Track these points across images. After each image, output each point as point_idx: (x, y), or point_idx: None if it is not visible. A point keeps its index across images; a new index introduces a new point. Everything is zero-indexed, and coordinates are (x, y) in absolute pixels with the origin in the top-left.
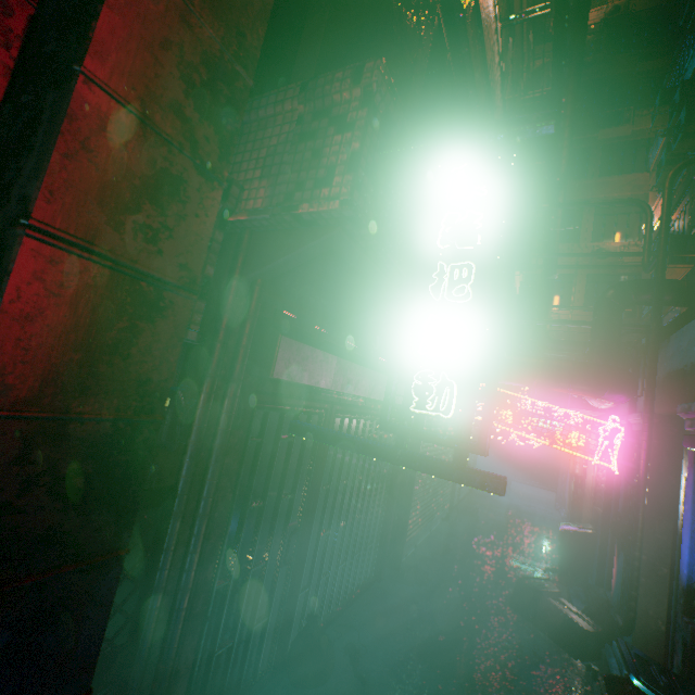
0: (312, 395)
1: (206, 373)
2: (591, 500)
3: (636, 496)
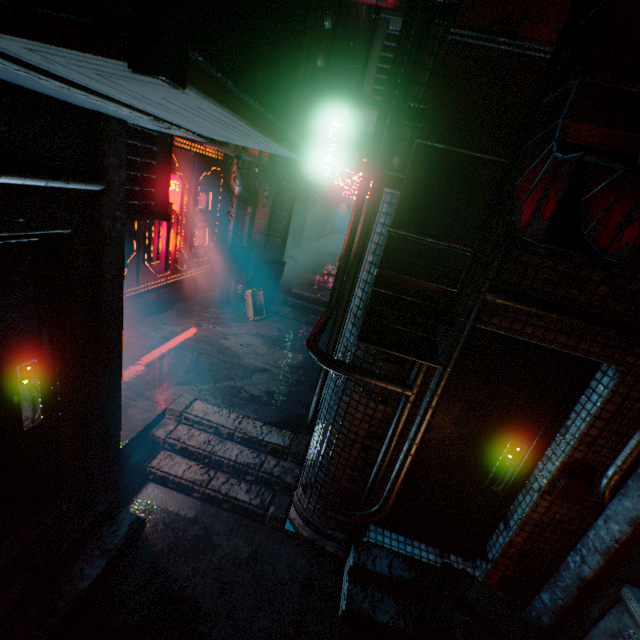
0: None
1: None
2: None
3: None
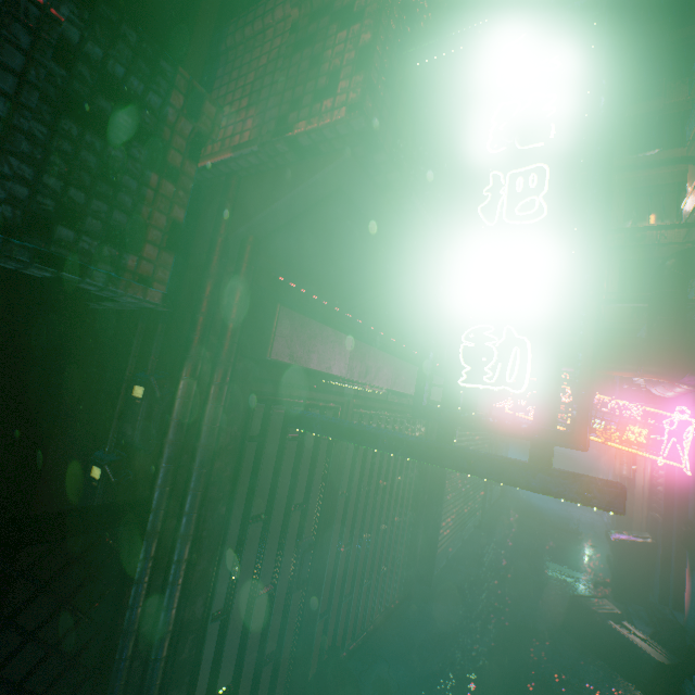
0: (323, 386)
1: (186, 353)
2: (642, 504)
3: None
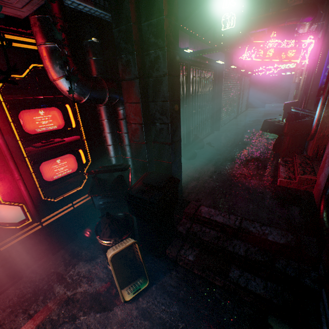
0: (182, 56)
1: None
2: None
3: (313, 69)
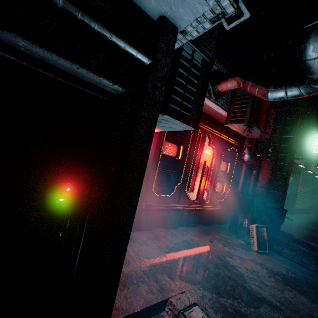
0: None
1: None
2: None
3: None
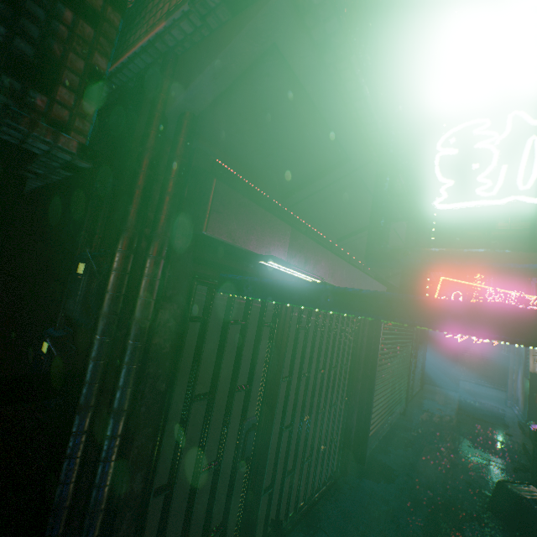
0: (264, 274)
1: (121, 226)
2: None
3: None
